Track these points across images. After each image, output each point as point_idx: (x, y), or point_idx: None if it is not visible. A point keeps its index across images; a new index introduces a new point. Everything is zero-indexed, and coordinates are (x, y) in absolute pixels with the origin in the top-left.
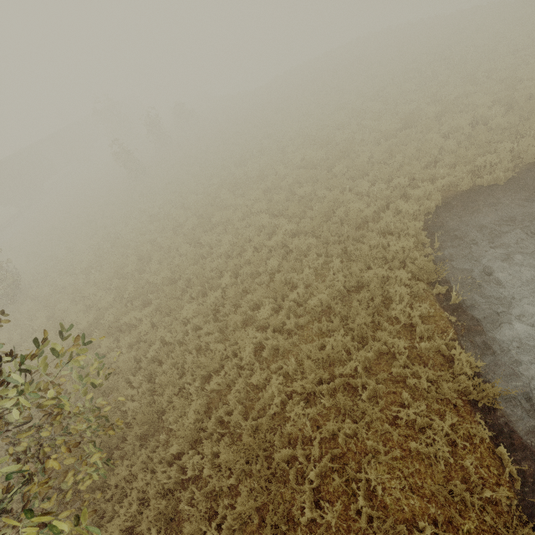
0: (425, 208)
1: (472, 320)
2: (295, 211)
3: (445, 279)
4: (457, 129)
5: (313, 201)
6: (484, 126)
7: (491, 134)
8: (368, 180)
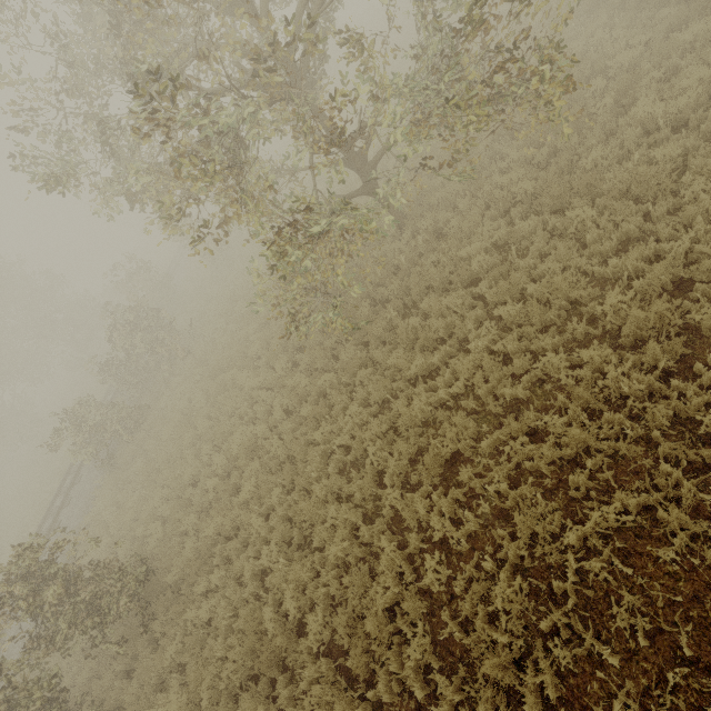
0: None
1: None
2: None
3: None
4: None
5: None
6: None
7: None
8: None
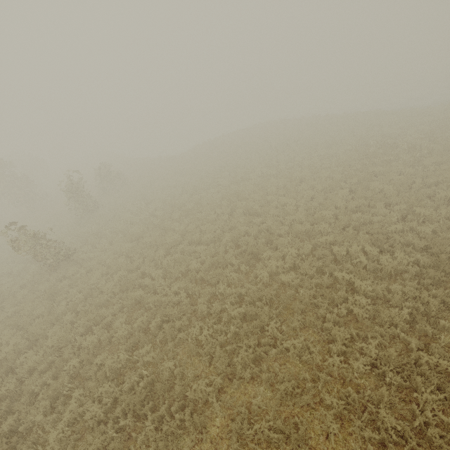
0: None
1: None
2: None
3: None
4: None
5: None
6: None
7: None
8: None
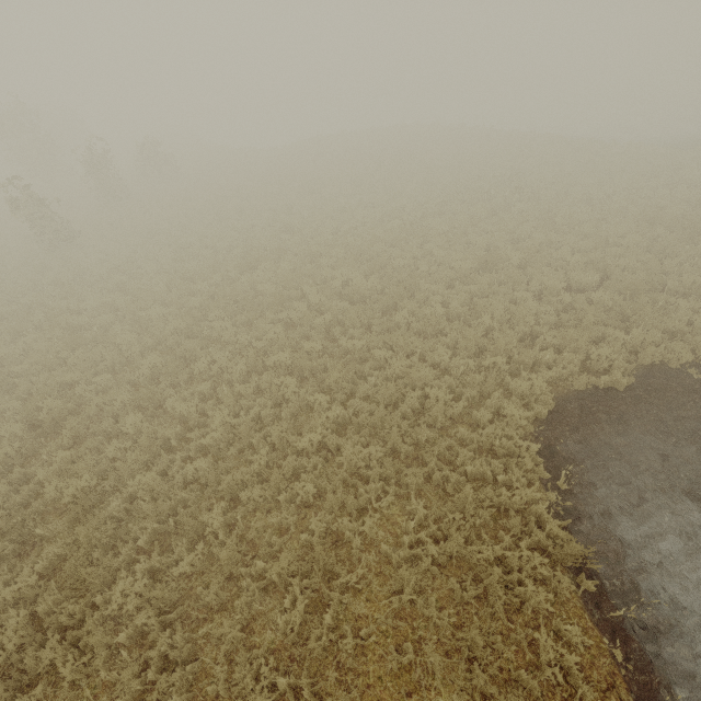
0: (533, 413)
1: (646, 659)
2: (341, 380)
3: (587, 558)
4: (551, 290)
5: (367, 363)
6: (583, 296)
7: (599, 313)
8: (444, 343)
